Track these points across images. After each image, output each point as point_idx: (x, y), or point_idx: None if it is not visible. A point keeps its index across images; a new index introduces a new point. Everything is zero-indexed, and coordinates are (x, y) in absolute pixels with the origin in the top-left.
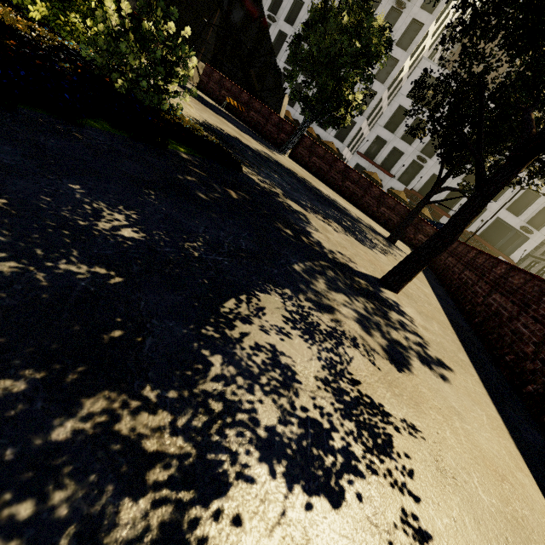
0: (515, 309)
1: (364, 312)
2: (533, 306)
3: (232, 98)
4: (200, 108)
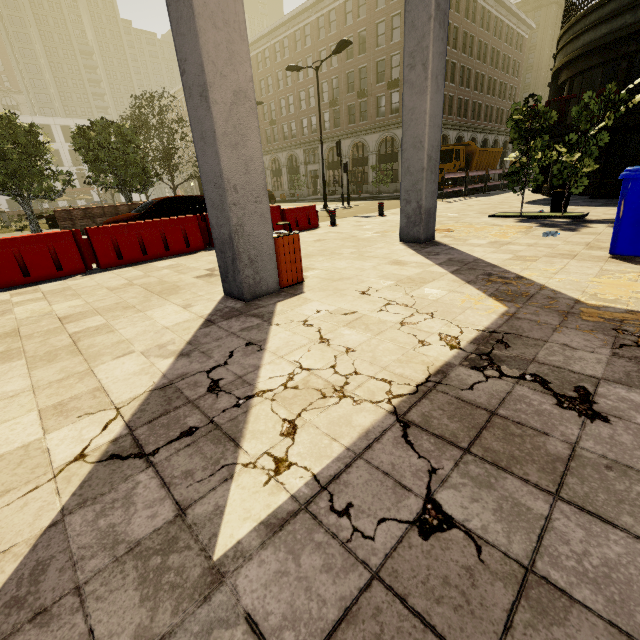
0: None
1: None
2: None
3: None
4: None
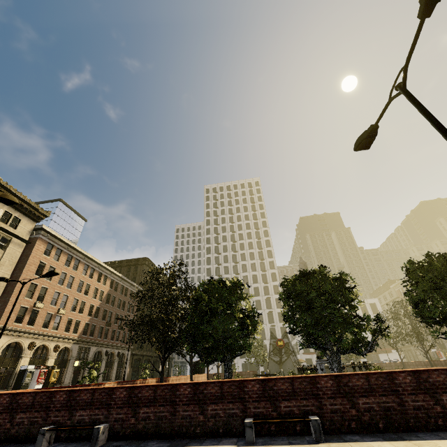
0: (442, 366)
1: None
2: (442, 364)
3: None
4: None
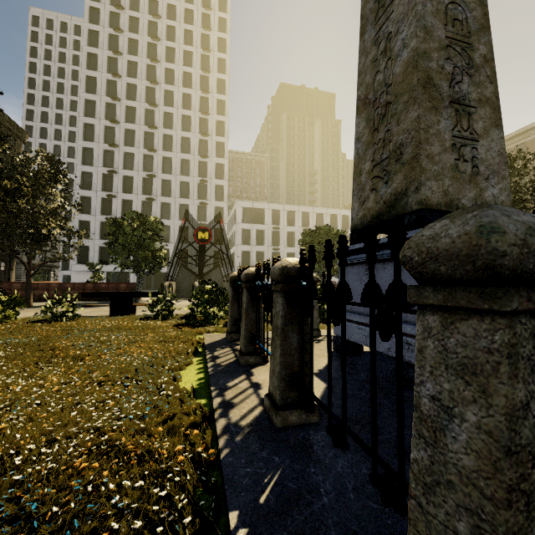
0: None
1: None
2: None
3: None
4: None
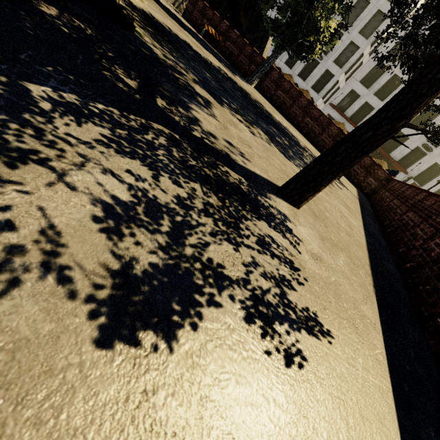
0: None
1: (169, 199)
2: None
3: (212, 27)
4: (158, 11)
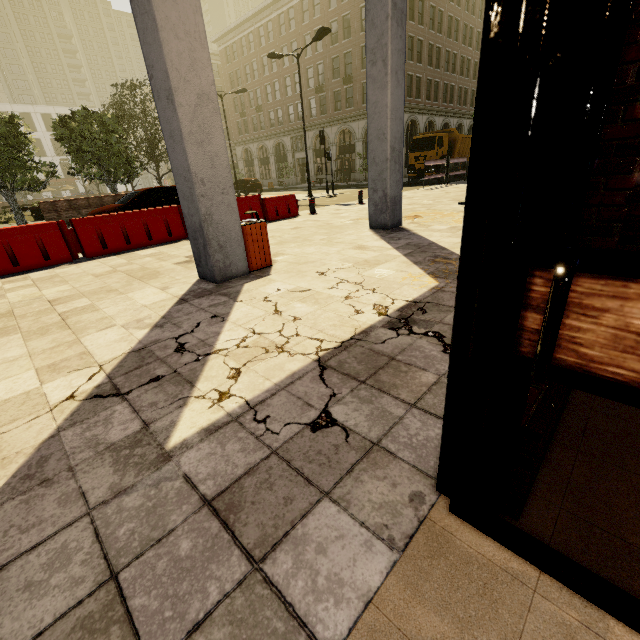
0: None
1: None
2: None
3: None
4: None
